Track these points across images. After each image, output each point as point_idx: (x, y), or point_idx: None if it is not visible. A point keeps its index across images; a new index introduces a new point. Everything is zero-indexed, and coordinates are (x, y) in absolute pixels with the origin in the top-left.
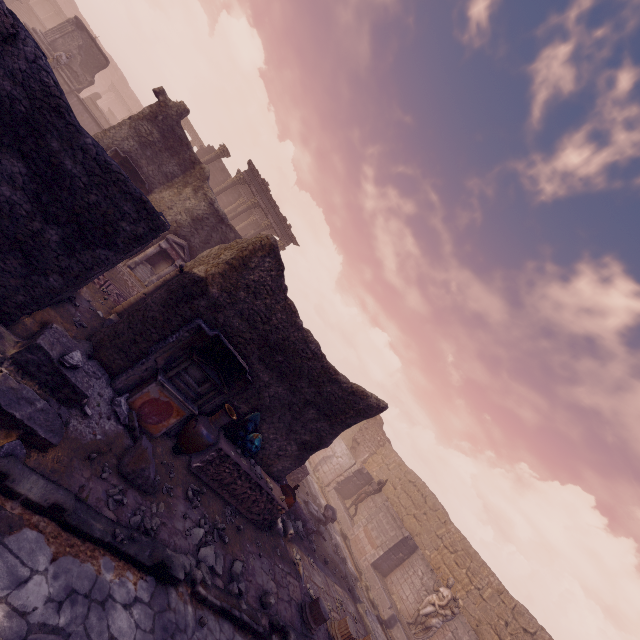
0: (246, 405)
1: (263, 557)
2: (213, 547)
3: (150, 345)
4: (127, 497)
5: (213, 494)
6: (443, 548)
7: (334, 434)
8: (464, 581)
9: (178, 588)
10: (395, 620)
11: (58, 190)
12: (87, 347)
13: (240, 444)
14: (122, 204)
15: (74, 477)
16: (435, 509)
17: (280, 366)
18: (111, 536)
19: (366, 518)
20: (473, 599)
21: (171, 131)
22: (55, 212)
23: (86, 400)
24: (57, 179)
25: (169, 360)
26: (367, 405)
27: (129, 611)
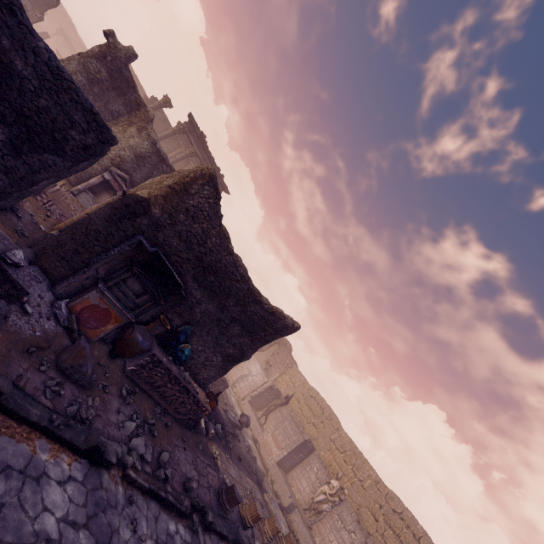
0: (179, 318)
1: (187, 450)
2: (144, 438)
3: (92, 256)
4: (64, 389)
5: (145, 395)
6: (335, 449)
7: (254, 349)
8: (350, 475)
9: (110, 471)
10: (294, 507)
11: (7, 89)
12: (29, 253)
13: (172, 353)
14: (72, 113)
15: (12, 366)
16: (330, 418)
17: (212, 285)
18: (48, 421)
19: (274, 425)
20: (356, 489)
21: (119, 72)
22: (2, 111)
23: (26, 299)
24: (6, 78)
25: (110, 271)
26: (284, 325)
27: (63, 487)
